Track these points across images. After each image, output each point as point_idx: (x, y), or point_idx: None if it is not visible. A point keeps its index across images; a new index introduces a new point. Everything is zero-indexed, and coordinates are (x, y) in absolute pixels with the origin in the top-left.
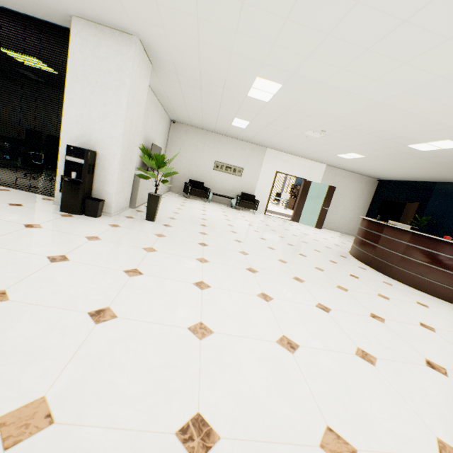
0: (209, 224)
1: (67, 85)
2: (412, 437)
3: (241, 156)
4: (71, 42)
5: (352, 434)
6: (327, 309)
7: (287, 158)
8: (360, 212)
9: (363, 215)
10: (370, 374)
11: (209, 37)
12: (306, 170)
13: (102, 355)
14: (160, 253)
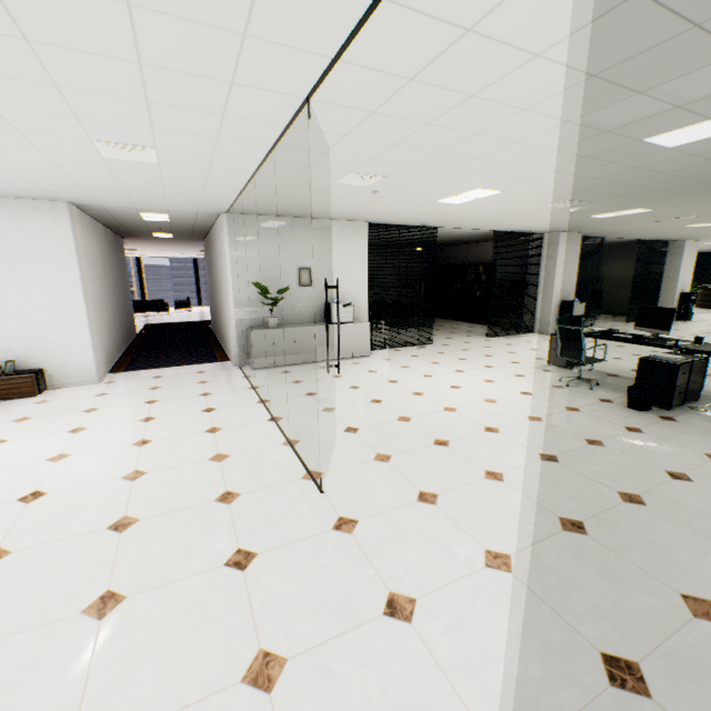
0: None
1: (680, 268)
2: None
3: None
4: (683, 250)
5: None
6: None
7: None
8: None
9: None
10: None
11: None
12: None
13: None
14: None
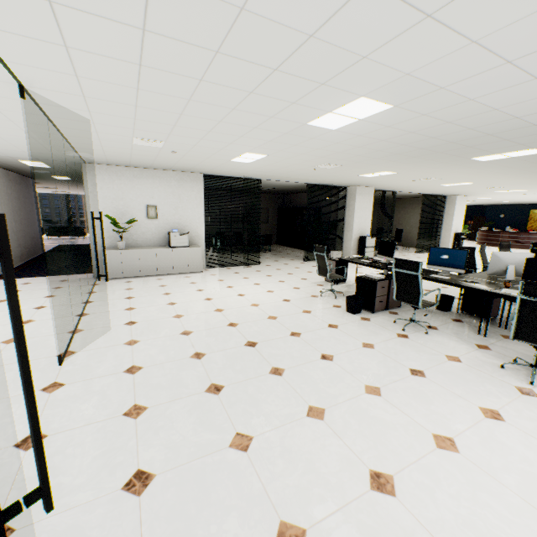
0: None
1: (454, 215)
2: None
3: None
4: (456, 202)
5: None
6: None
7: None
8: None
9: None
10: None
11: (493, 197)
12: None
13: None
14: None
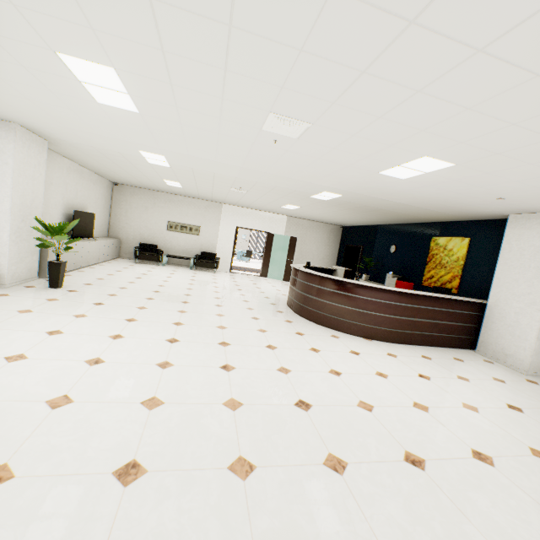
0: (133, 287)
1: None
2: (132, 397)
3: (196, 214)
4: None
5: (82, 397)
6: (175, 341)
7: (245, 212)
8: (330, 260)
9: (334, 263)
10: (151, 373)
11: (73, 126)
12: (268, 223)
13: None
14: (35, 313)
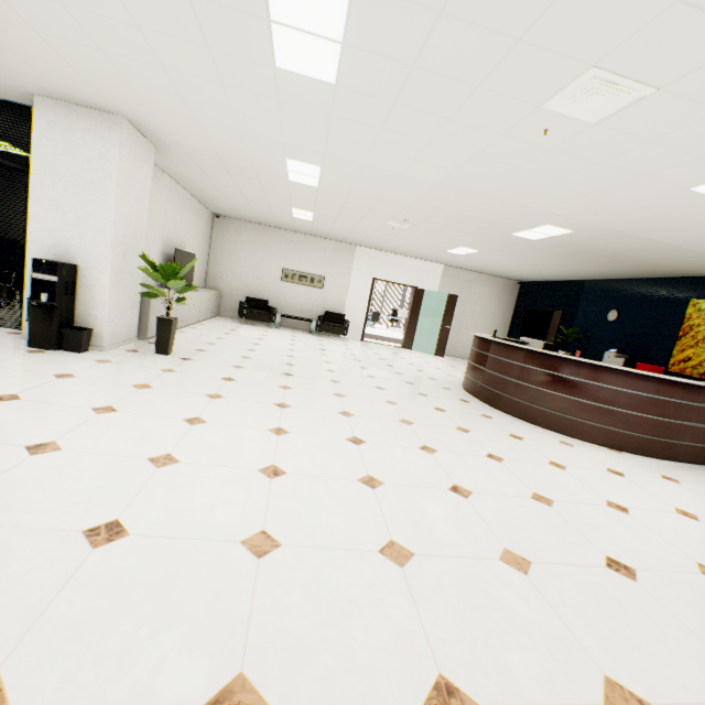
0: (256, 356)
1: (32, 181)
2: (360, 539)
3: (321, 260)
4: (35, 126)
5: (288, 536)
6: (360, 442)
7: (386, 258)
8: (500, 330)
9: (504, 333)
10: (360, 495)
11: (207, 117)
12: (416, 274)
13: (27, 479)
14: (156, 389)
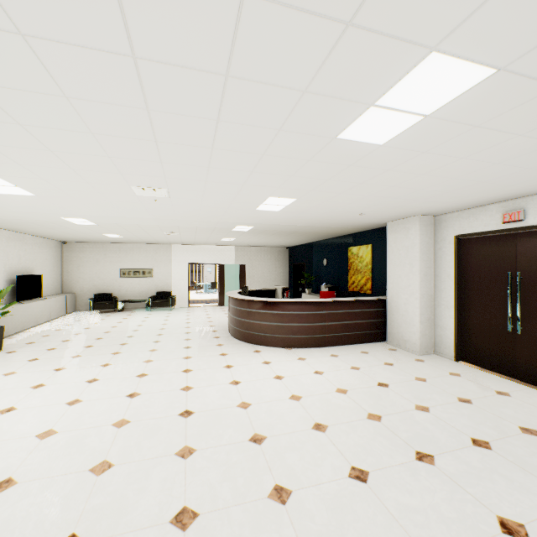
0: (76, 338)
1: None
2: (30, 432)
3: (148, 258)
4: None
5: None
6: (95, 381)
7: (194, 249)
8: (283, 280)
9: (286, 282)
10: (58, 411)
11: None
12: (217, 255)
13: None
14: None
